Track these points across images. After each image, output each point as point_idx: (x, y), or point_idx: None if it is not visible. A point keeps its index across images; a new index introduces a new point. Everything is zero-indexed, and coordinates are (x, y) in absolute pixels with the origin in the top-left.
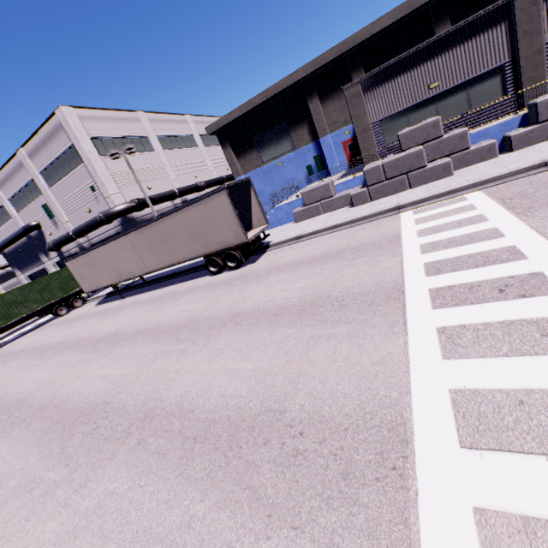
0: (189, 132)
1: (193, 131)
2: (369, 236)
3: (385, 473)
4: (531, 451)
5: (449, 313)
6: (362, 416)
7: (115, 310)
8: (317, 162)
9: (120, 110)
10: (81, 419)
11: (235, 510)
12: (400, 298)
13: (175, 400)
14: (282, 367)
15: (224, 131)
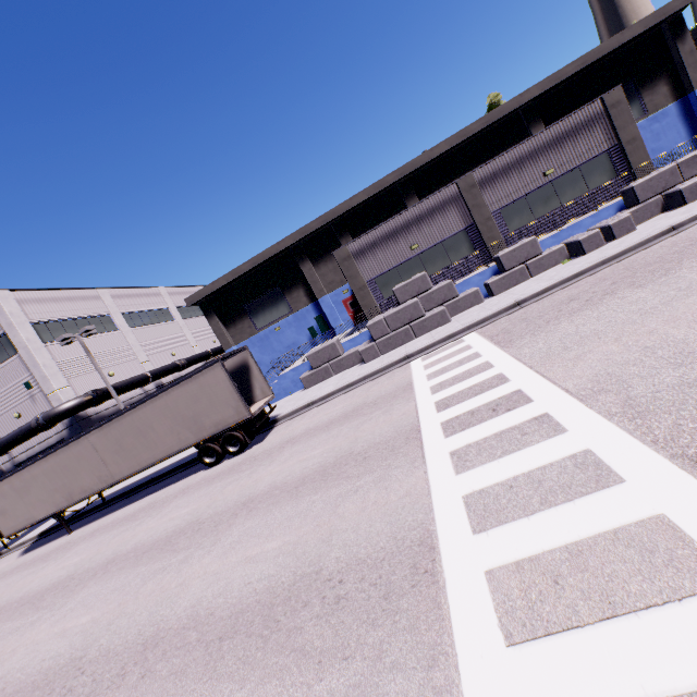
0: (163, 305)
1: (168, 303)
2: (384, 389)
3: (419, 579)
4: (519, 517)
5: (458, 438)
6: (395, 544)
7: (59, 550)
8: (319, 322)
9: (74, 289)
10: (37, 693)
11: (283, 676)
12: (417, 436)
13: (185, 613)
14: (313, 532)
15: (209, 300)
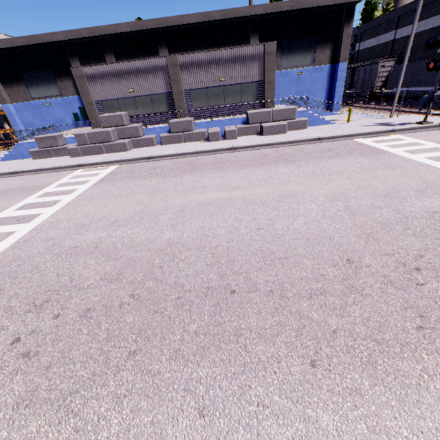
0: None
1: None
2: (42, 182)
3: None
4: None
5: None
6: None
7: None
8: (82, 112)
9: None
10: None
11: None
12: None
13: None
14: None
15: None
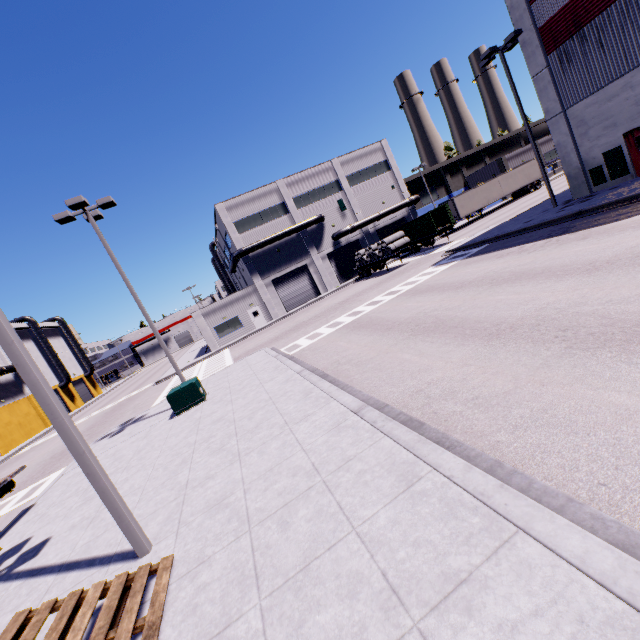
0: None
1: None
2: None
3: None
4: None
5: None
6: None
7: (505, 208)
8: None
9: None
10: None
11: None
12: None
13: None
14: None
15: None
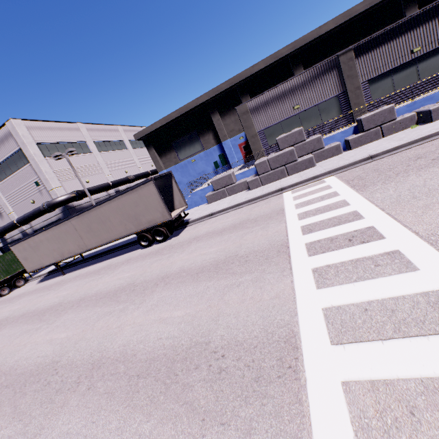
0: (120, 138)
1: (123, 137)
2: (262, 210)
3: (284, 372)
4: (373, 339)
5: (319, 258)
6: (266, 336)
7: (57, 285)
8: (221, 159)
9: (62, 122)
10: (32, 379)
11: (176, 422)
12: (286, 251)
13: (118, 349)
14: (205, 311)
15: (149, 137)
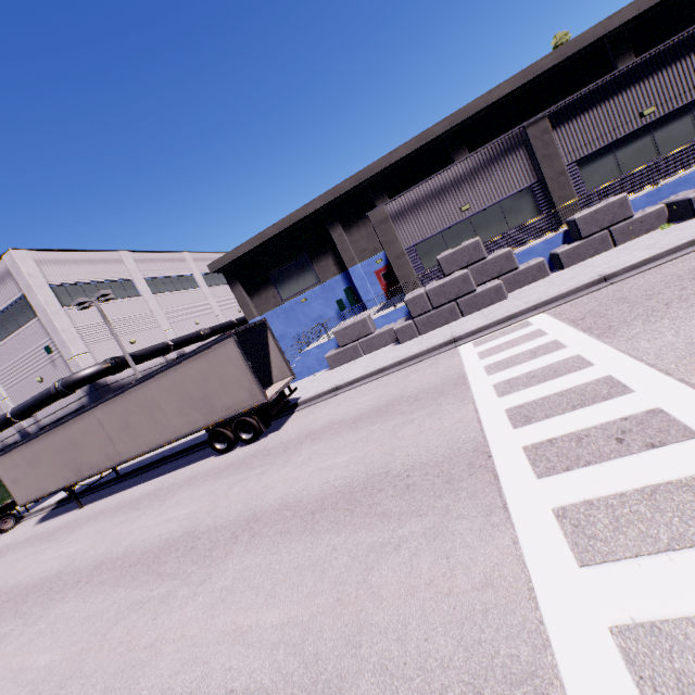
0: (188, 271)
1: (192, 270)
2: (426, 379)
3: None
4: None
5: (563, 483)
6: None
7: (65, 529)
8: (348, 295)
9: (95, 251)
10: None
11: None
12: (487, 465)
13: None
14: (331, 614)
15: (232, 267)
